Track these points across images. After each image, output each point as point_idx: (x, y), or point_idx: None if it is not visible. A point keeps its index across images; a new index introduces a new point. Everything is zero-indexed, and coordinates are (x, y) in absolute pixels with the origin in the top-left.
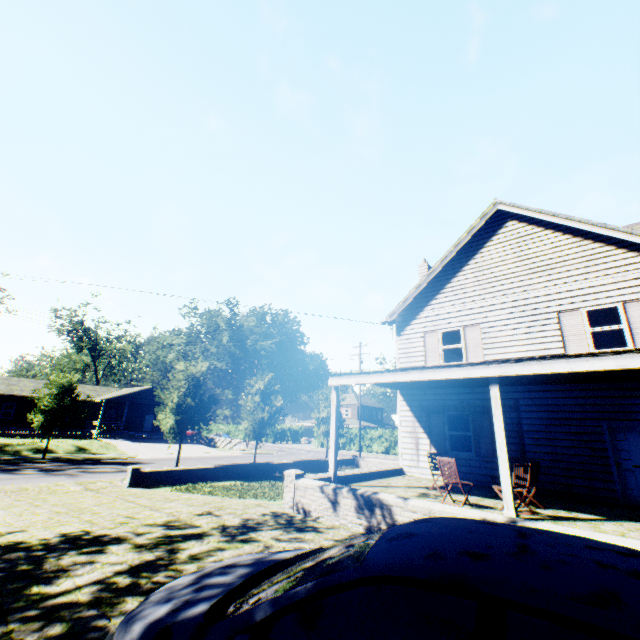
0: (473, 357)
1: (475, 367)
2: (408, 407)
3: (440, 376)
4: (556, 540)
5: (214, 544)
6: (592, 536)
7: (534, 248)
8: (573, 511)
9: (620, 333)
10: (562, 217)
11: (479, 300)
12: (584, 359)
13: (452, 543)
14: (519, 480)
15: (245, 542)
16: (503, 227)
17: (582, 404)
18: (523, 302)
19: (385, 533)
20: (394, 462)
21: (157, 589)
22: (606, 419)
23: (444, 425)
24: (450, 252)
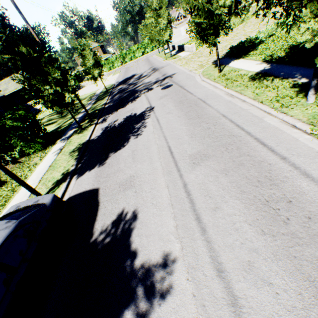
0: None
1: None
2: None
3: None
4: None
5: None
6: None
7: None
8: None
9: None
10: None
11: None
12: None
13: None
14: None
15: None
16: None
17: None
18: None
19: None
20: (185, 38)
21: None
22: None
23: None
24: None
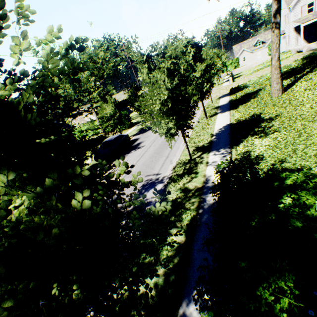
0: (316, 9)
1: None
2: (294, 32)
3: None
4: None
5: None
6: None
7: None
8: None
9: None
10: None
11: None
12: None
13: None
14: None
15: None
16: None
17: None
18: None
19: None
20: (246, 66)
21: None
22: None
23: (306, 32)
24: None
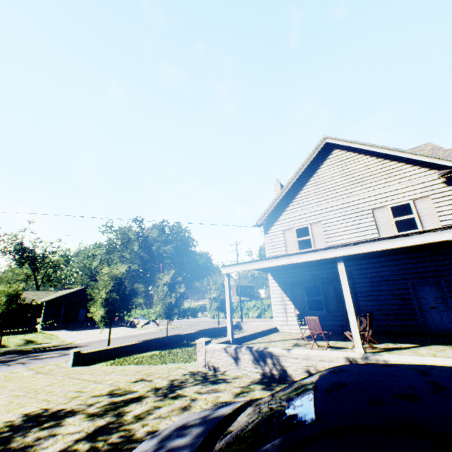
0: (319, 244)
1: (326, 251)
2: (277, 283)
3: (302, 259)
4: (449, 373)
5: (151, 404)
6: (421, 360)
7: (352, 167)
8: (397, 343)
9: (411, 220)
10: (369, 145)
11: (319, 205)
12: (399, 239)
13: (381, 388)
14: (362, 326)
15: (175, 399)
16: (331, 154)
17: (393, 270)
18: (349, 204)
19: (317, 385)
20: (266, 323)
21: (113, 449)
22: (409, 278)
23: (303, 293)
24: (297, 173)
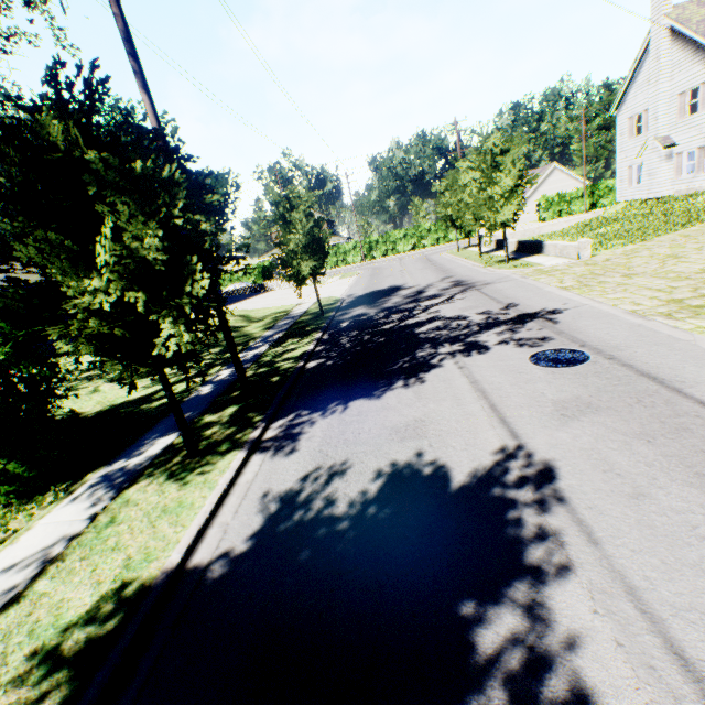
0: None
1: None
2: None
3: None
4: None
5: None
6: None
7: None
8: None
9: None
10: None
11: None
12: None
13: None
14: None
15: None
16: None
17: None
18: None
19: None
20: (525, 230)
21: None
22: None
23: None
24: None
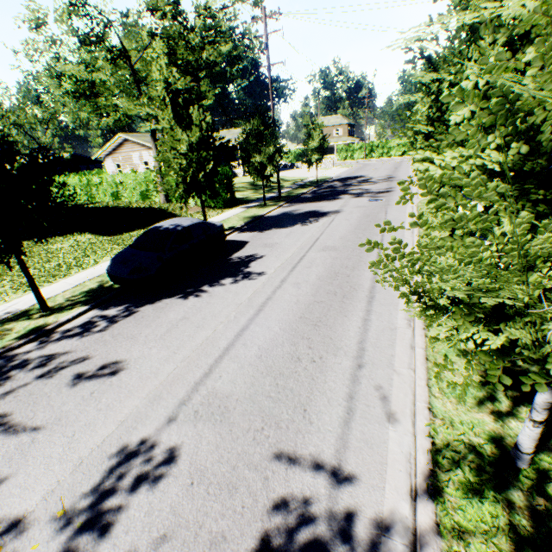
0: None
1: None
2: None
3: None
4: None
5: None
6: None
7: None
8: None
9: None
10: None
11: None
12: None
13: None
14: None
15: None
16: None
17: None
18: None
19: None
20: None
21: None
22: None
23: None
24: None
